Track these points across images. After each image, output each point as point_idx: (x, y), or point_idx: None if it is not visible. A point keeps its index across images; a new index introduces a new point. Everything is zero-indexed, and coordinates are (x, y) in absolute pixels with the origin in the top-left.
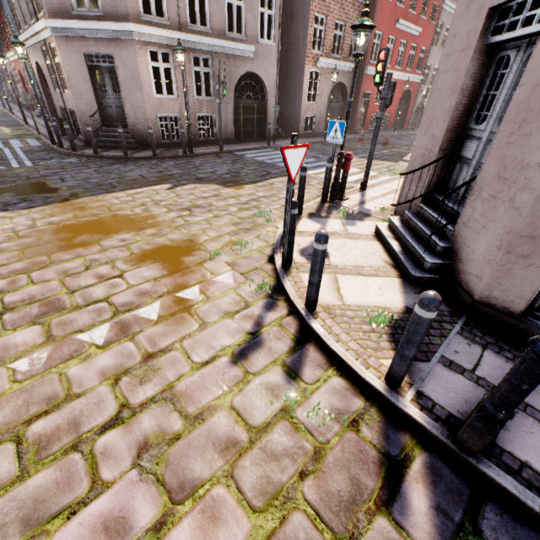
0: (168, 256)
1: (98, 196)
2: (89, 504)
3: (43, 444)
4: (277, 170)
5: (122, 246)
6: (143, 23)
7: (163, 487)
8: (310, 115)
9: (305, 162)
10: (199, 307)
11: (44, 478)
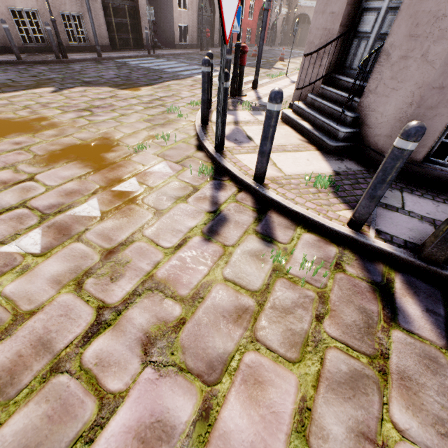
0: (84, 155)
1: None
2: (106, 424)
3: (4, 380)
4: (167, 75)
5: (19, 149)
6: None
7: (190, 374)
8: (183, 24)
9: (192, 68)
10: (145, 197)
11: (25, 419)
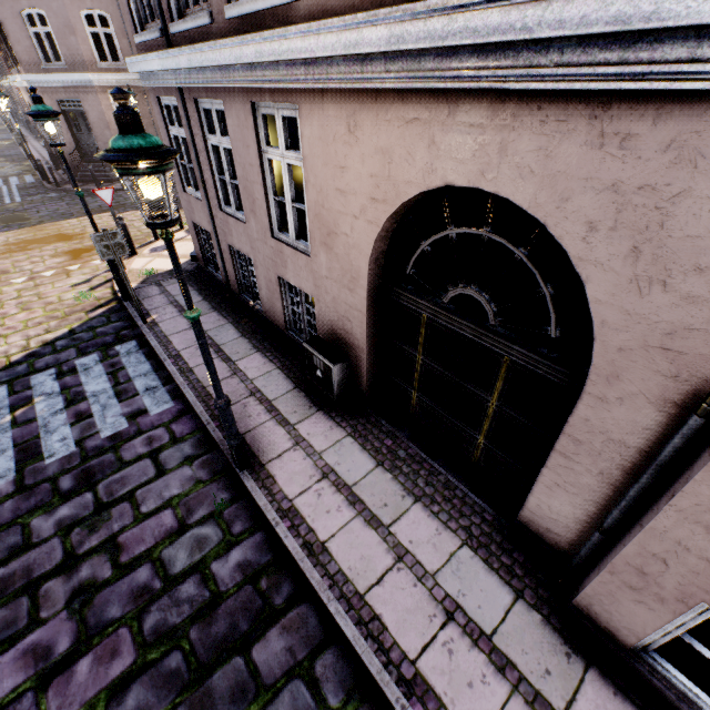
0: (76, 254)
1: (57, 222)
2: None
3: None
4: None
5: (54, 250)
6: (102, 70)
7: (22, 309)
8: None
9: None
10: (73, 272)
11: None
